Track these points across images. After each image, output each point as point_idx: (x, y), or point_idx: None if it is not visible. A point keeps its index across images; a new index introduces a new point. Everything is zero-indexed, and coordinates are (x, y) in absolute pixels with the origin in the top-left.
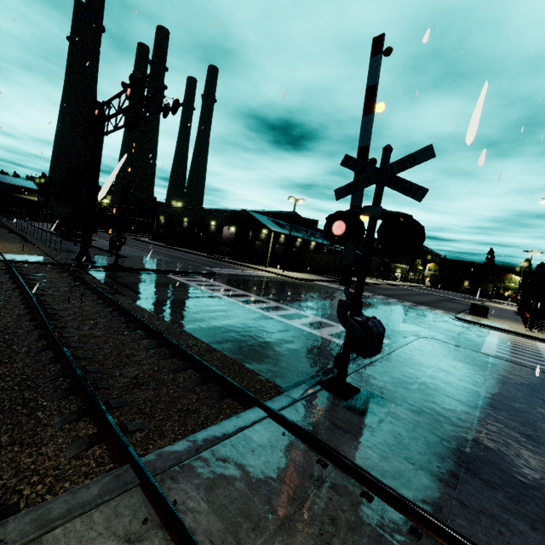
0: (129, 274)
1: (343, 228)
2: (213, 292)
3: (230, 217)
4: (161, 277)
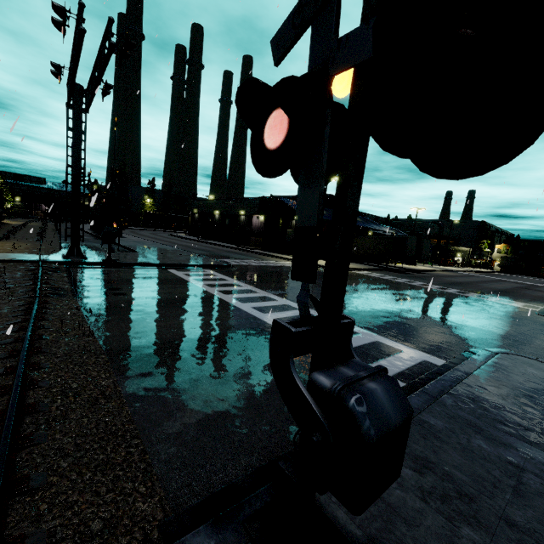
0: (119, 270)
1: (284, 126)
2: (208, 288)
3: (259, 205)
4: (158, 272)
